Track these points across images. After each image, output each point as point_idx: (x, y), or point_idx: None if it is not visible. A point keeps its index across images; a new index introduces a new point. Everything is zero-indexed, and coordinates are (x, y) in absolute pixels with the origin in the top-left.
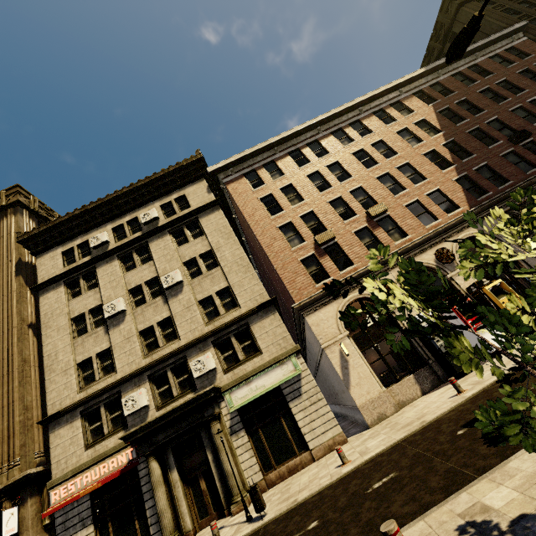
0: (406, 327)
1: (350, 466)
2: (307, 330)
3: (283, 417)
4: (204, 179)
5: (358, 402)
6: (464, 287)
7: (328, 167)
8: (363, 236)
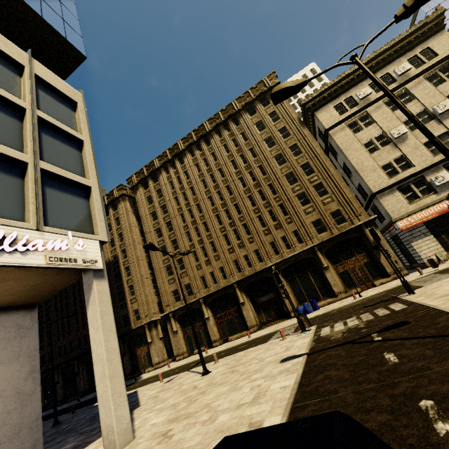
0: None
1: None
2: None
3: None
4: (445, 30)
5: None
6: None
7: None
8: None
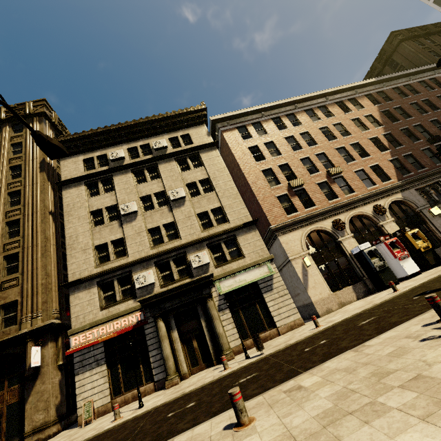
0: (349, 253)
1: (325, 326)
2: (274, 249)
3: (258, 303)
4: (205, 125)
5: (313, 299)
6: (390, 233)
7: (300, 135)
8: (323, 188)
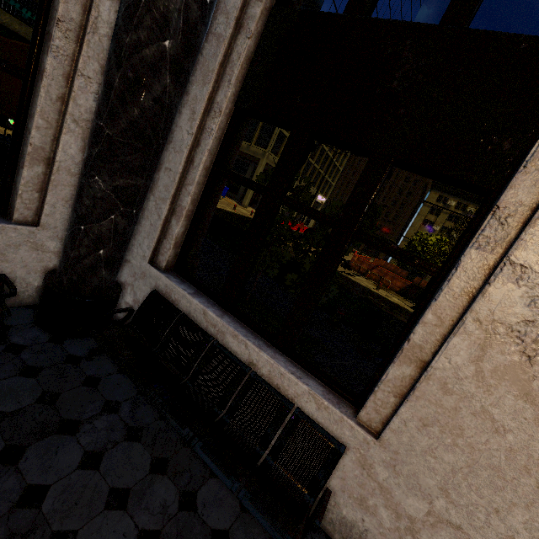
0: None
1: None
2: None
3: None
4: None
5: None
6: None
7: None
8: None
